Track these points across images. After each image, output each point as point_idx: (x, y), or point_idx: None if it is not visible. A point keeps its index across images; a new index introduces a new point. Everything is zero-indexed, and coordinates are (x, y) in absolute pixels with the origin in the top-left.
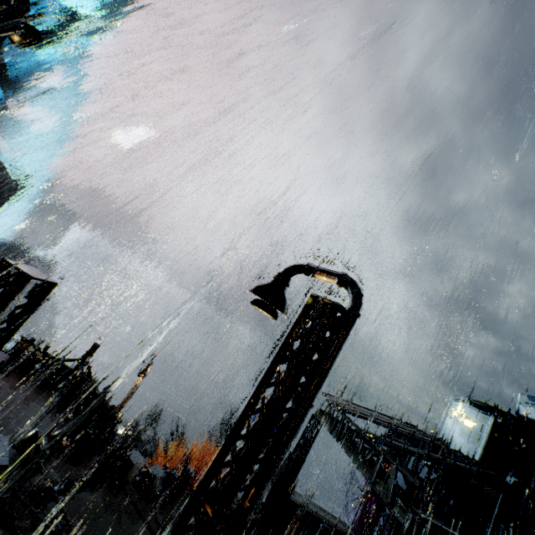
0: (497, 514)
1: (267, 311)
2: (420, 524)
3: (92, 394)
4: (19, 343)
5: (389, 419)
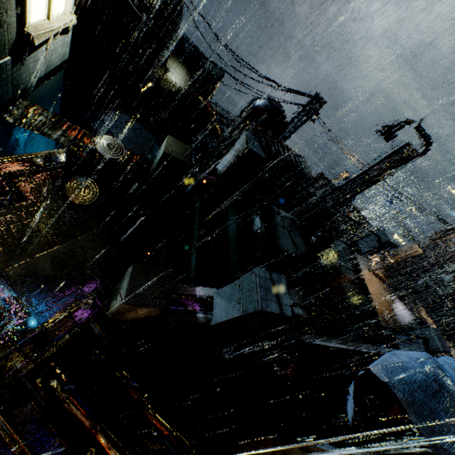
0: None
1: None
2: None
3: (354, 208)
4: (319, 175)
5: None
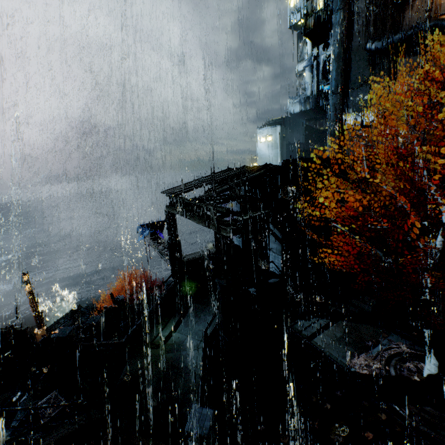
0: (280, 186)
1: None
2: (235, 229)
3: None
4: None
5: (212, 176)
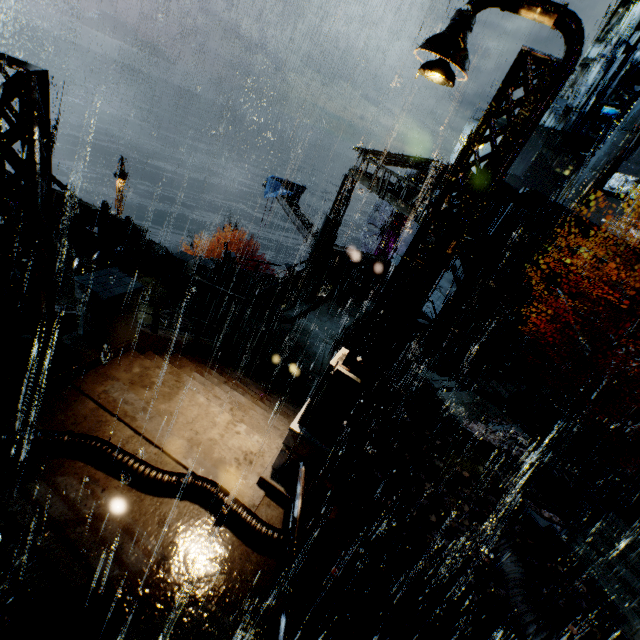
0: (503, 219)
1: (450, 79)
2: None
3: (89, 212)
4: None
5: (423, 161)
